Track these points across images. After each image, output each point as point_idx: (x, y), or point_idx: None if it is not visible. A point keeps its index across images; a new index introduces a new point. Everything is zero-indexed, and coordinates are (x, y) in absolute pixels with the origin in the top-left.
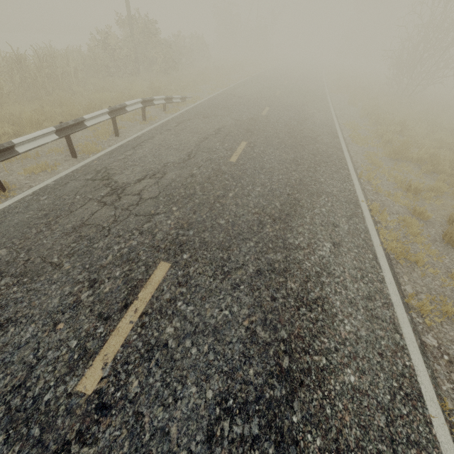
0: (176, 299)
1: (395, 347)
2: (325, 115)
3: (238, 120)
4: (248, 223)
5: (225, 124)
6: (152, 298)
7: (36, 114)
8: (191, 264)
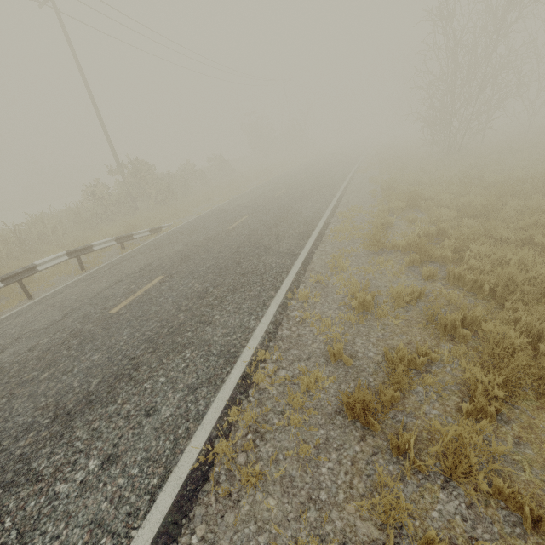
0: None
1: None
2: (317, 208)
3: (188, 245)
4: (8, 431)
5: (166, 254)
6: None
7: None
8: None
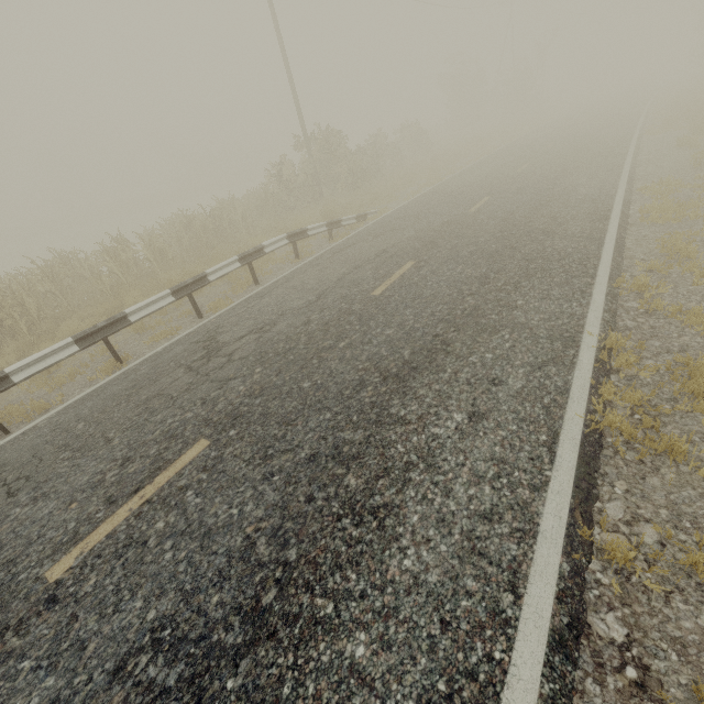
0: (190, 487)
1: (488, 617)
2: (600, 184)
3: (422, 230)
4: (342, 384)
5: (399, 240)
6: (167, 483)
7: (181, 276)
8: (232, 443)
